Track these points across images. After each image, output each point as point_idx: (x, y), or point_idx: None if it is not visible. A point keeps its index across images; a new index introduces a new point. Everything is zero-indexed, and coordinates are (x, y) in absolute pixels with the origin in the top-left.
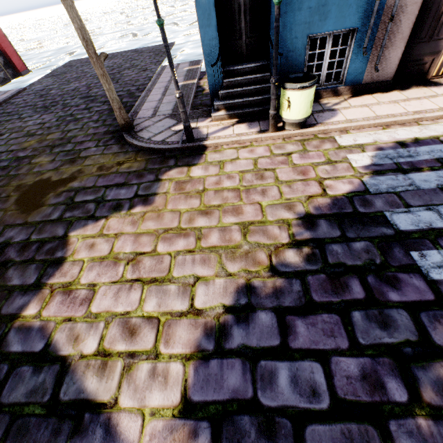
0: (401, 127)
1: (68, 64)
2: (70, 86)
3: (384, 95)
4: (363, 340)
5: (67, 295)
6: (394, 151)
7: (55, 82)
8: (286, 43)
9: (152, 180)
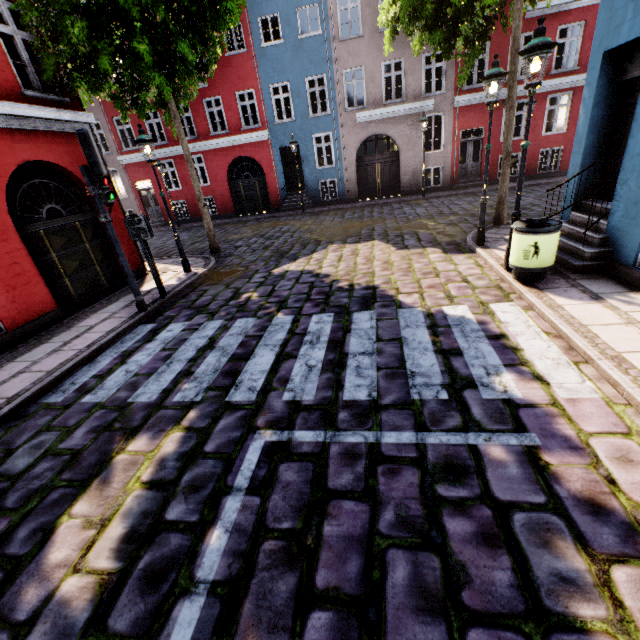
0: (557, 345)
1: None
2: None
3: None
4: (292, 296)
5: (338, 248)
6: (476, 329)
7: None
8: (631, 191)
9: (424, 246)
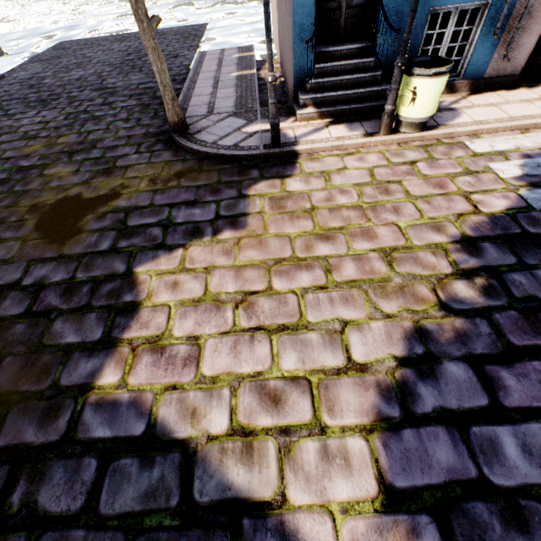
0: None
1: (59, 46)
2: (72, 74)
3: (511, 93)
4: None
5: (159, 354)
6: None
7: (47, 69)
8: (402, 17)
9: (235, 196)
